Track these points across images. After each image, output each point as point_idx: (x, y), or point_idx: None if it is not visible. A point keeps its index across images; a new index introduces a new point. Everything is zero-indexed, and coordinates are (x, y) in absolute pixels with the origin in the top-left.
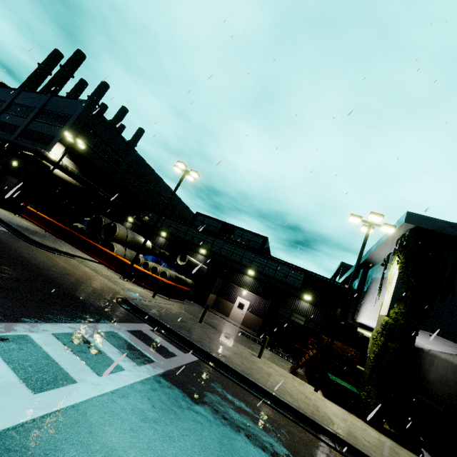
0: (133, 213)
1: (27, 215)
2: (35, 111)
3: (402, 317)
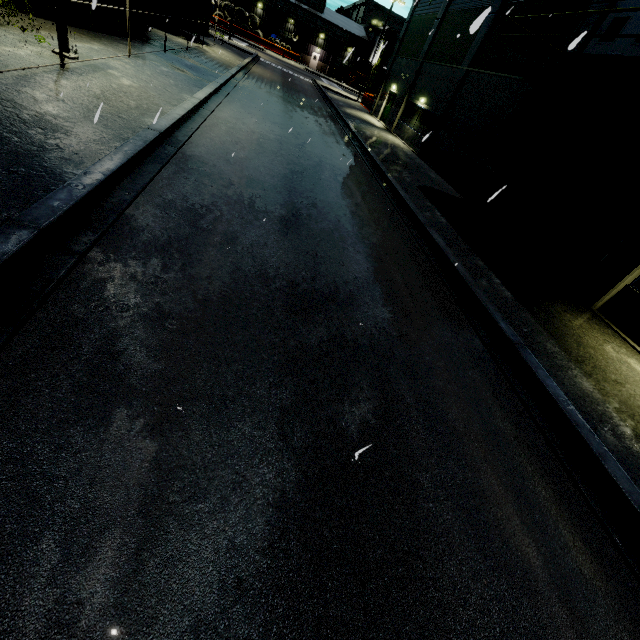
0: None
1: None
2: None
3: (380, 63)
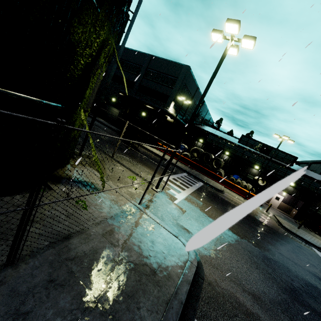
0: (201, 136)
1: (163, 150)
2: (143, 70)
3: None
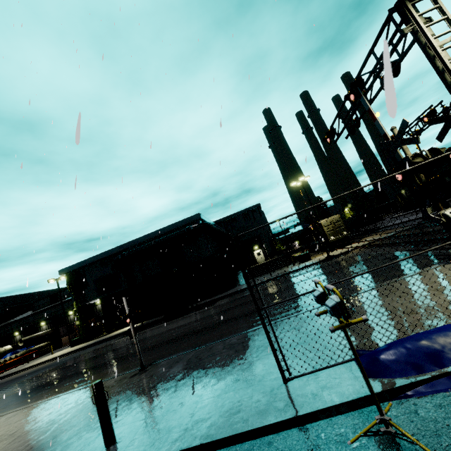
0: None
1: None
2: None
3: (77, 305)
